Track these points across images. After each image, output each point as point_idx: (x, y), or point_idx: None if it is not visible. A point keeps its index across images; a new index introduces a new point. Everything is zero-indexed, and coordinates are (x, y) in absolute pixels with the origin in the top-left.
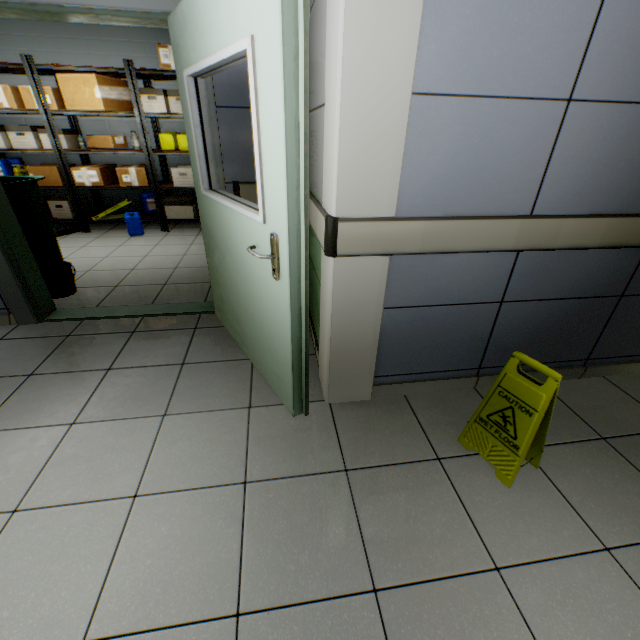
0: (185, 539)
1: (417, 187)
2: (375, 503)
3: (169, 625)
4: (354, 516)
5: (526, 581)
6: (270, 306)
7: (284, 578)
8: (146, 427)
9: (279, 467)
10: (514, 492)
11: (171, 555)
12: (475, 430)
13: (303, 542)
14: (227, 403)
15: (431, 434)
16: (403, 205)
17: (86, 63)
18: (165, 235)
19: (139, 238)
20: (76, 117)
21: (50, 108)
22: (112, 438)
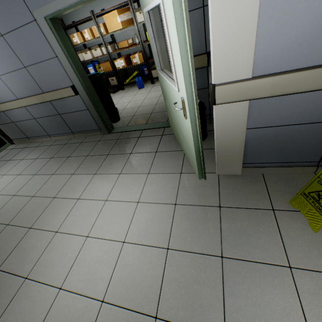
0: (153, 220)
1: (268, 55)
2: (230, 223)
3: (146, 245)
4: (219, 226)
5: (306, 277)
6: (186, 130)
7: (185, 242)
8: (142, 177)
9: (189, 200)
10: (318, 235)
11: (148, 224)
12: (300, 199)
13: (195, 231)
14: (172, 170)
15: (272, 196)
16: (258, 68)
17: (113, 3)
18: (152, 86)
19: (142, 90)
20: (113, 34)
21: (103, 34)
22: (131, 180)
